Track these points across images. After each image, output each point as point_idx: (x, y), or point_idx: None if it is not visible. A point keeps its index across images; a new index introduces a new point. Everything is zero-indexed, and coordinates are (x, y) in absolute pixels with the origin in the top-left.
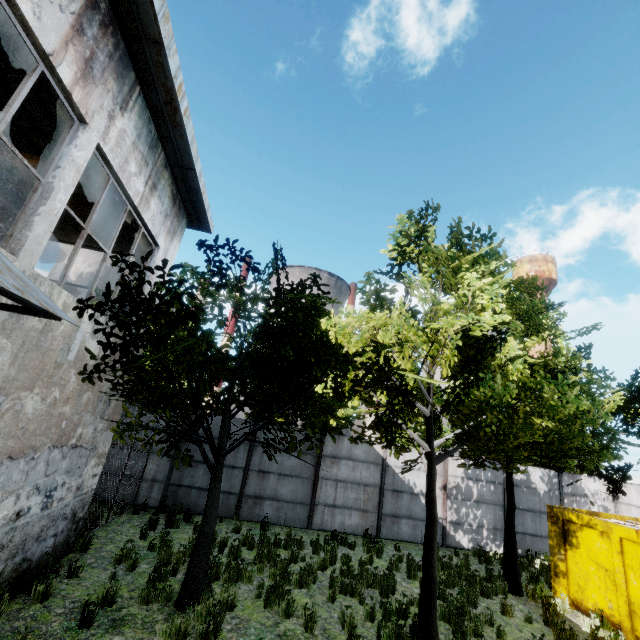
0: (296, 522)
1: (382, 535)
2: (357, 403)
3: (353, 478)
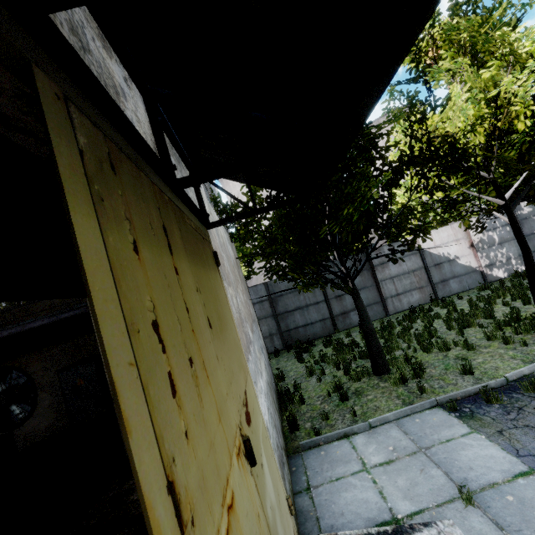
0: (377, 316)
1: (440, 297)
2: (440, 194)
3: (402, 271)
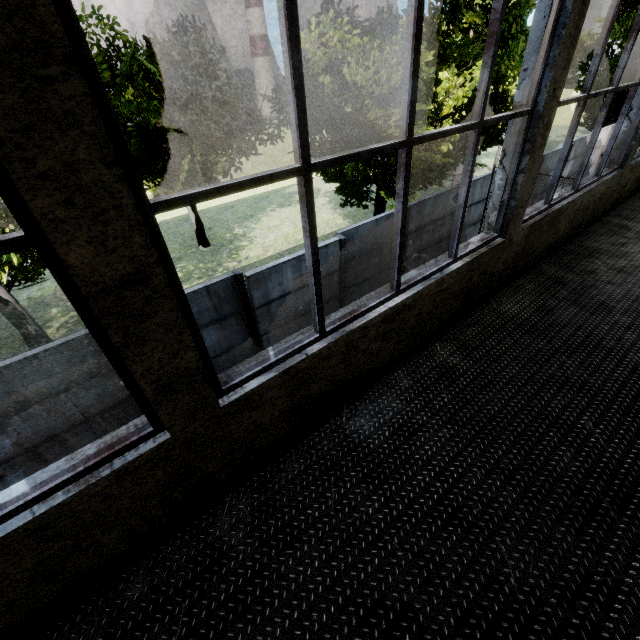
0: None
1: None
2: None
3: (569, 173)
